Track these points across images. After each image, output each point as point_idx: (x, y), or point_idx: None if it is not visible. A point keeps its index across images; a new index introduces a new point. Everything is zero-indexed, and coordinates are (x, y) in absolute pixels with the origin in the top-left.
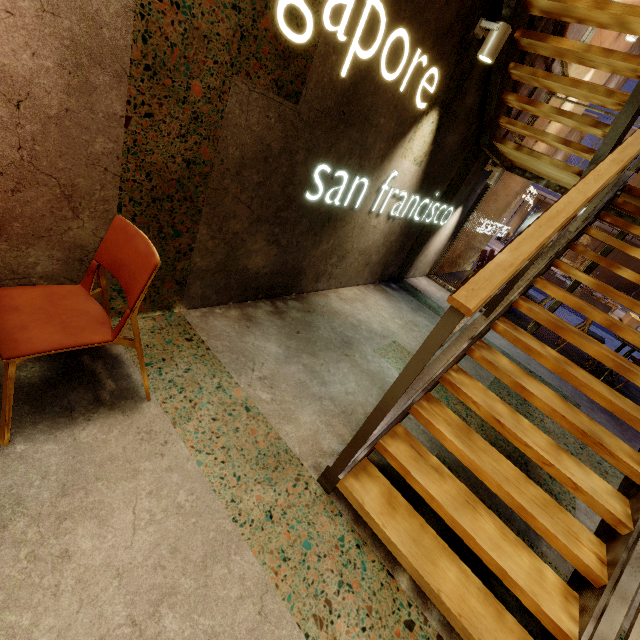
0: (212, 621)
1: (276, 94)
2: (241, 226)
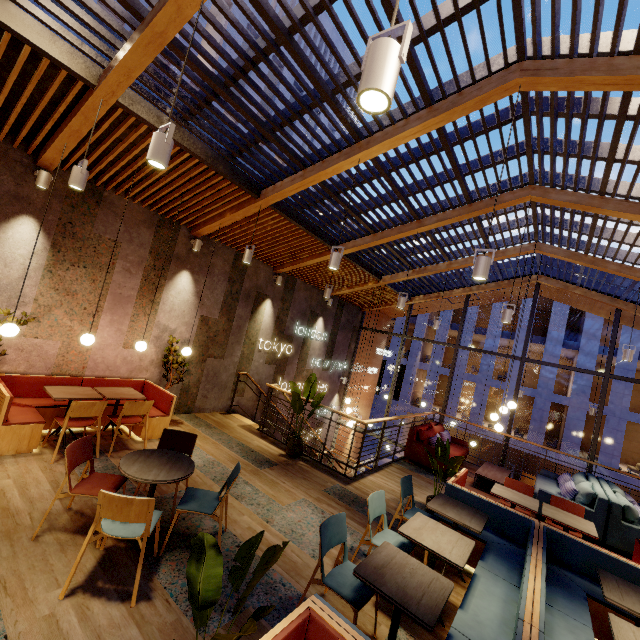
0: None
1: None
2: None
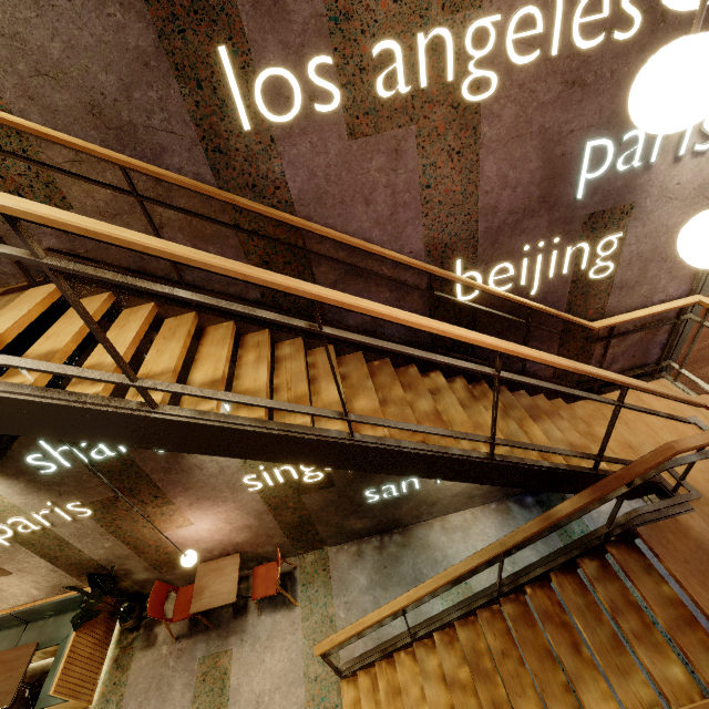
0: (286, 704)
1: (322, 489)
2: (338, 520)
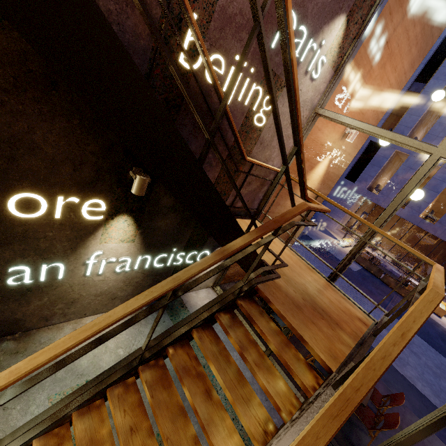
0: None
1: None
2: None
